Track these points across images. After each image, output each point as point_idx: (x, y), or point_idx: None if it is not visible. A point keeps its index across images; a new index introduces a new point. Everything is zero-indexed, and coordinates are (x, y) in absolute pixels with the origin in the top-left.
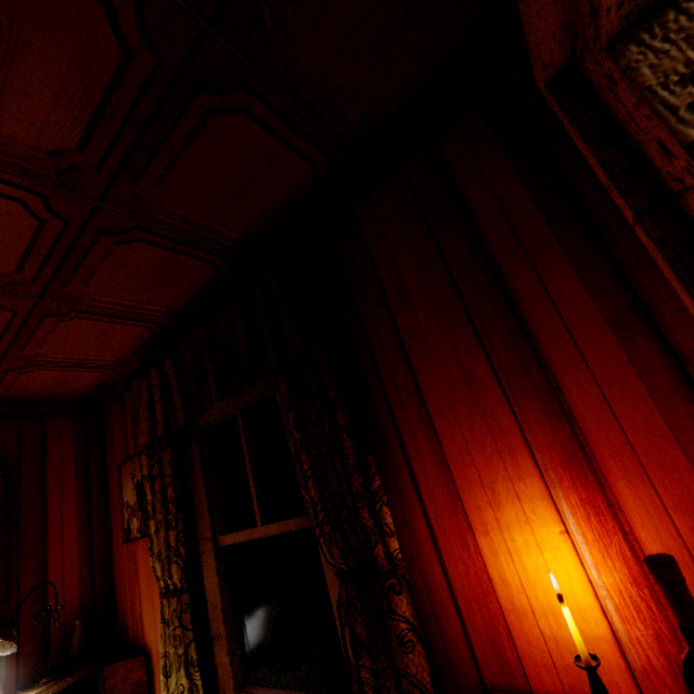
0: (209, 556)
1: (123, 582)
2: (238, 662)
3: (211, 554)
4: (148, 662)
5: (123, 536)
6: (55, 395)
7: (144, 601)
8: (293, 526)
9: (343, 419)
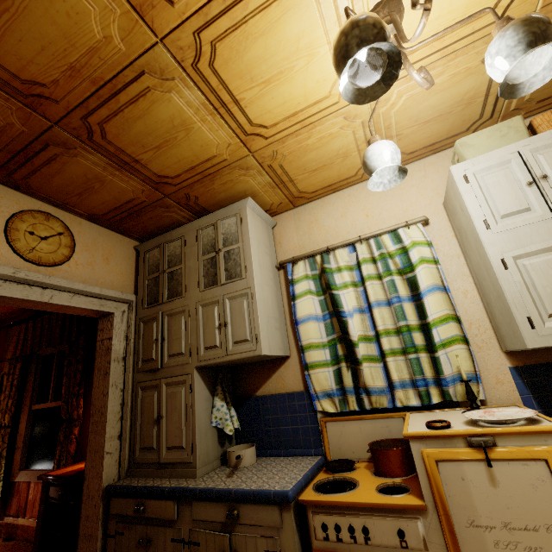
0: (26, 413)
1: None
2: (24, 459)
3: (27, 412)
4: None
5: None
6: None
7: None
8: (61, 403)
9: (80, 367)
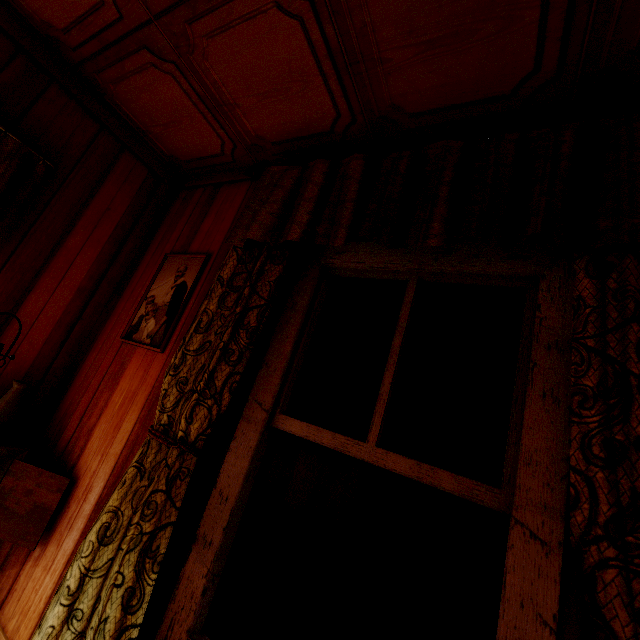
0: (253, 429)
1: (90, 378)
2: (211, 593)
3: (257, 429)
4: (67, 488)
5: (124, 329)
6: (151, 134)
7: (107, 417)
8: (449, 484)
9: None
